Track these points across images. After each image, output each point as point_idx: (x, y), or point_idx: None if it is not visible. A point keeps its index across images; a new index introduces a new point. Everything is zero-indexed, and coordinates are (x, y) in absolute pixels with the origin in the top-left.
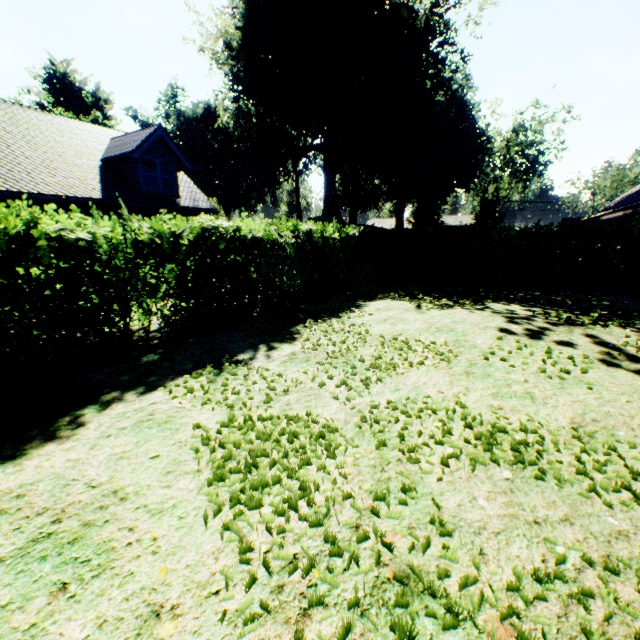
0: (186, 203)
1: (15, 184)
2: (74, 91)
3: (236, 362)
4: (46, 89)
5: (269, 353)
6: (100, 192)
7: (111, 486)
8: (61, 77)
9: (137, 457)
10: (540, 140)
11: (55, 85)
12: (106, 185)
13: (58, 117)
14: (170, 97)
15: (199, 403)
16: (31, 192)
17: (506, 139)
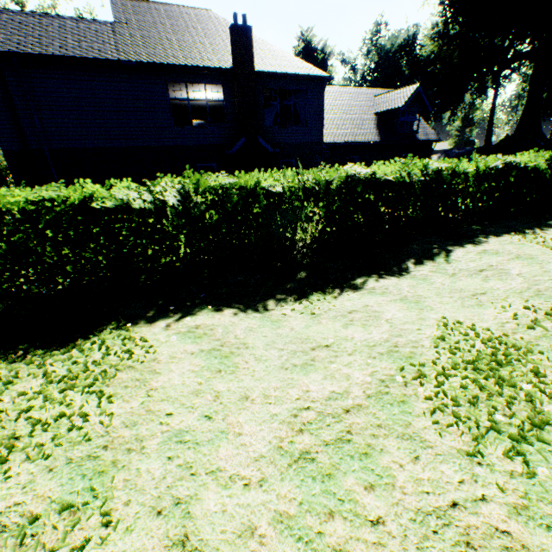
0: (421, 137)
1: (346, 138)
2: (312, 52)
3: (526, 233)
4: (295, 56)
5: (543, 231)
6: (378, 137)
7: (526, 253)
8: (307, 44)
9: (525, 249)
10: None
11: (302, 51)
12: (379, 131)
13: (348, 88)
14: (373, 35)
15: (526, 242)
16: (352, 142)
17: None
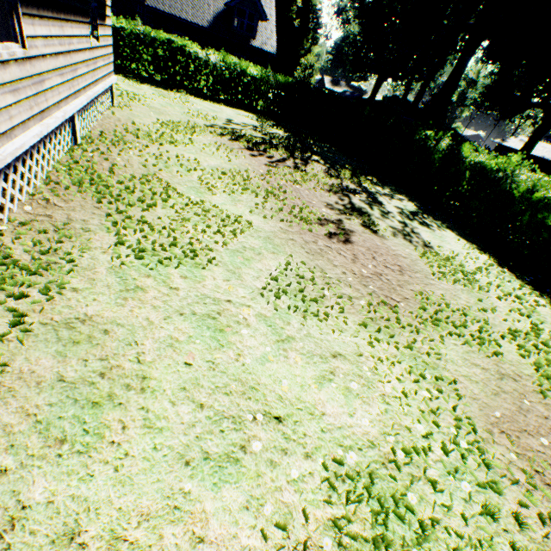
0: (256, 44)
1: (173, 11)
2: None
3: (142, 84)
4: None
5: (154, 88)
6: (209, 24)
7: None
8: None
9: None
10: None
11: None
12: (215, 21)
13: None
14: None
15: None
16: (177, 16)
17: None
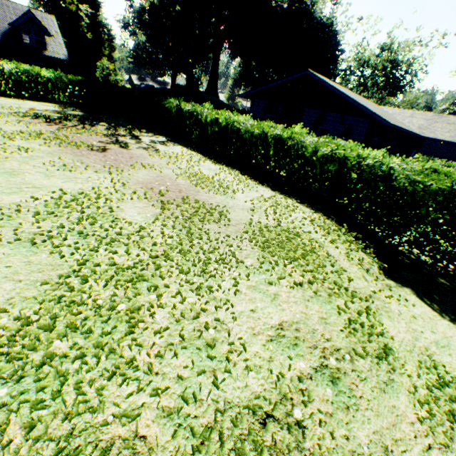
0: (50, 54)
1: None
2: None
3: None
4: None
5: None
6: None
7: None
8: None
9: None
10: (402, 60)
11: None
12: (4, 38)
13: None
14: None
15: None
16: None
17: (377, 54)
